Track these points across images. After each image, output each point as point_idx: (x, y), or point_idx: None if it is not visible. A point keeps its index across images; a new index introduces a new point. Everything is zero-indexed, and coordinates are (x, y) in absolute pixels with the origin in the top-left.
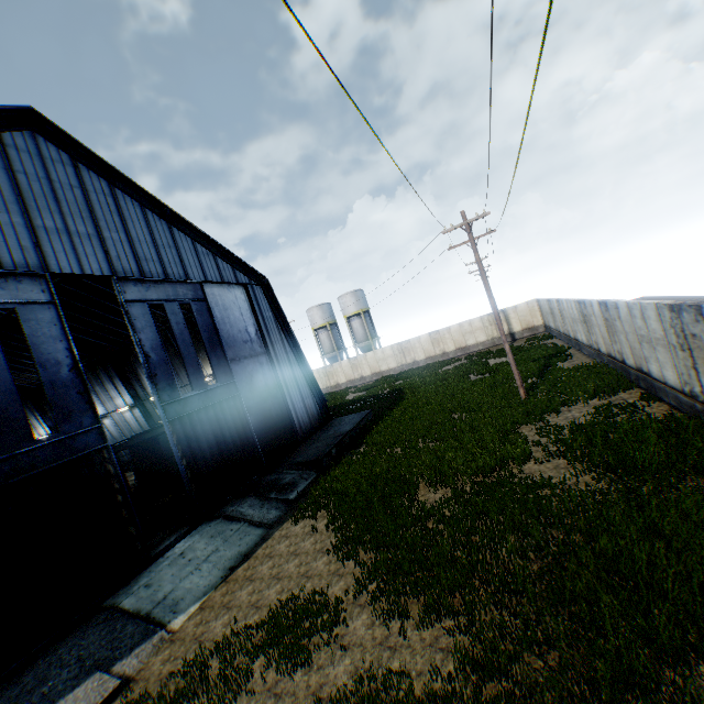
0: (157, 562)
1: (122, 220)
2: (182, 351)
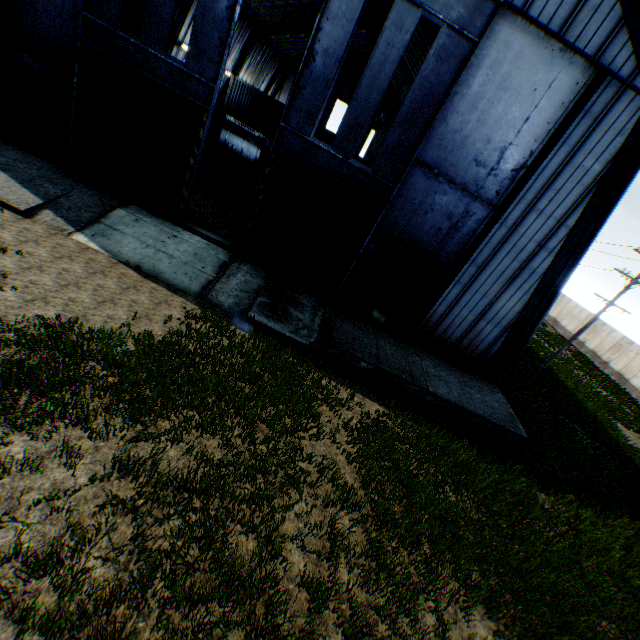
0: (175, 227)
1: None
2: (360, 88)
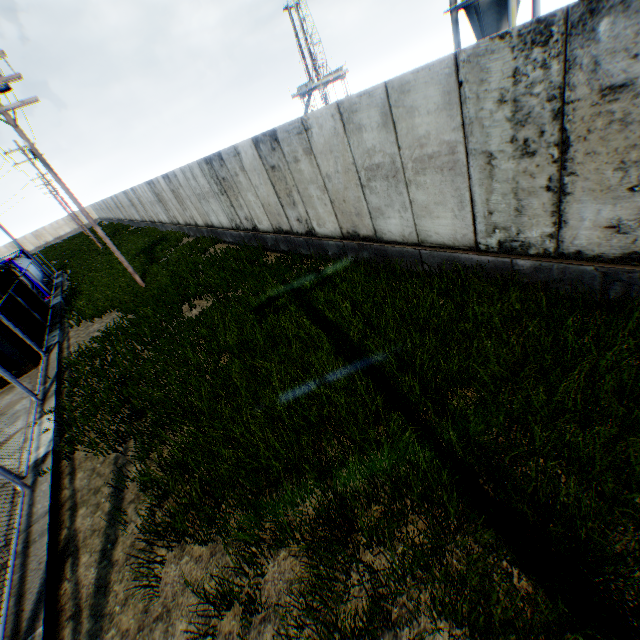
0: None
1: None
2: None
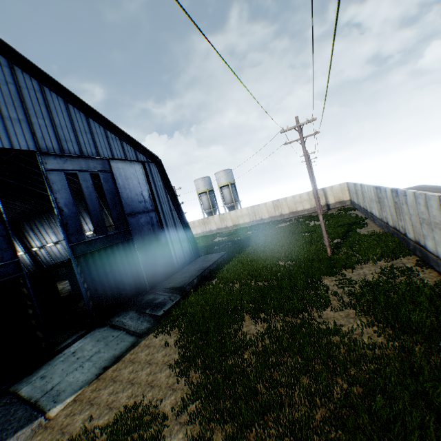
0: (57, 357)
1: (48, 110)
2: (89, 207)
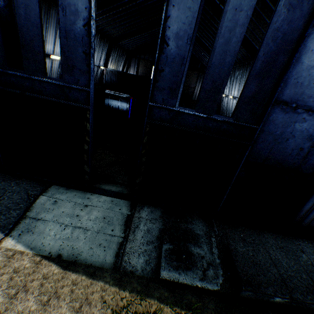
0: (85, 194)
1: None
2: (213, 56)
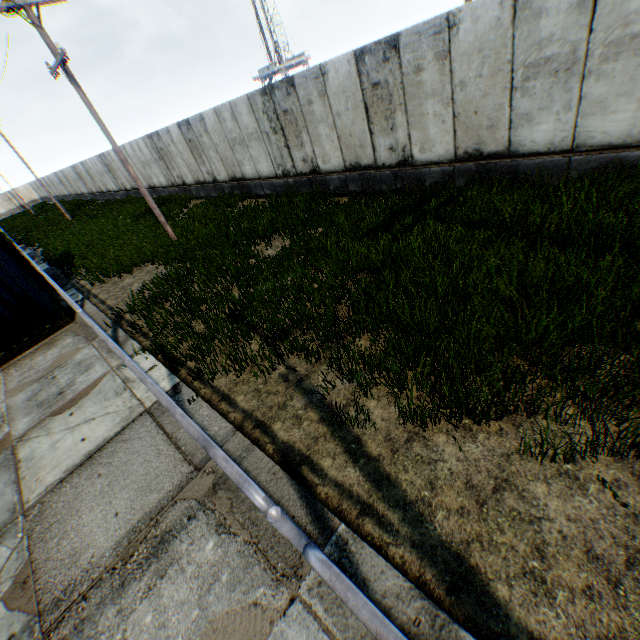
0: None
1: None
2: None
